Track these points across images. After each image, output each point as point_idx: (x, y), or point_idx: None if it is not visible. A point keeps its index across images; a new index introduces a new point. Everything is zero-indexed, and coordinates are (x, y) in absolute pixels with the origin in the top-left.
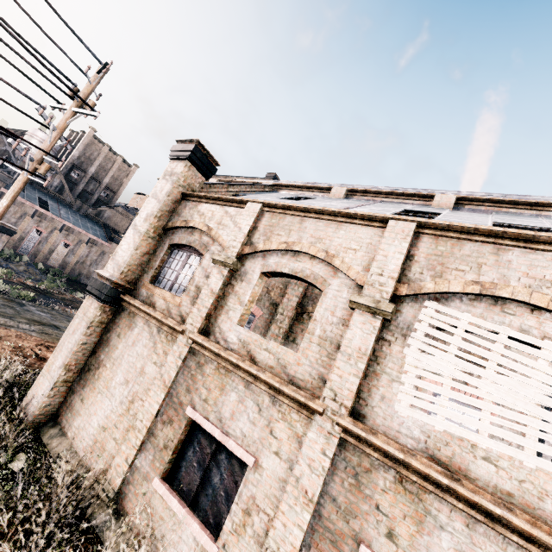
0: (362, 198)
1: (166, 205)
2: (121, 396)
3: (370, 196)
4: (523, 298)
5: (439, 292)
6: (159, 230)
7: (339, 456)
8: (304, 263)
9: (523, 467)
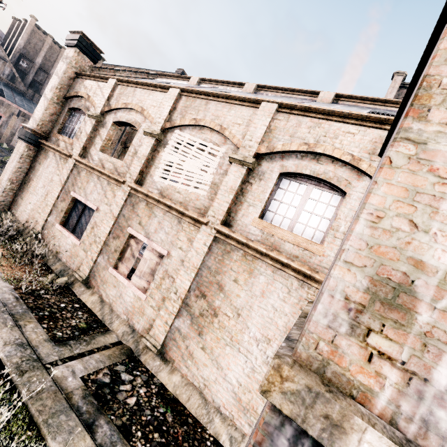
0: (208, 85)
1: (63, 81)
2: (41, 193)
3: (213, 84)
4: (207, 125)
5: (181, 125)
6: (62, 99)
7: (129, 200)
8: (133, 115)
9: (188, 192)
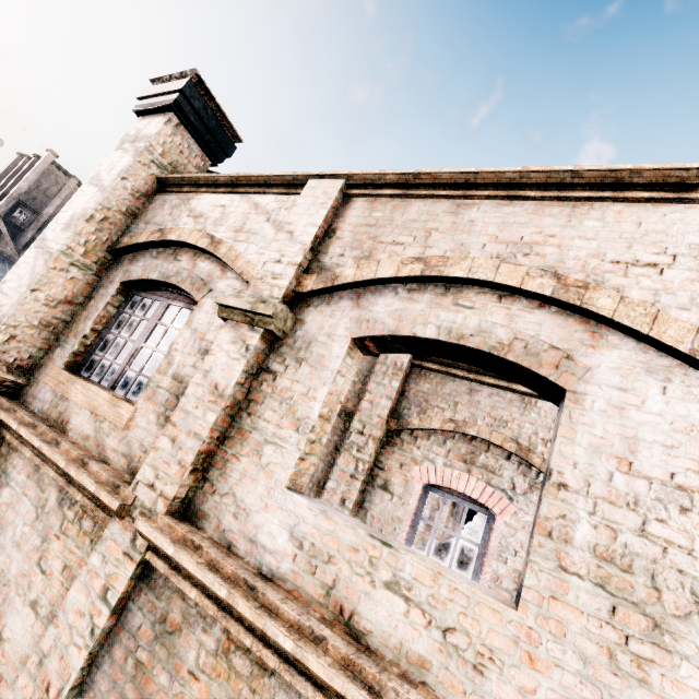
0: None
1: (117, 198)
2: None
3: None
4: None
5: None
6: (101, 252)
7: None
8: (480, 311)
9: None
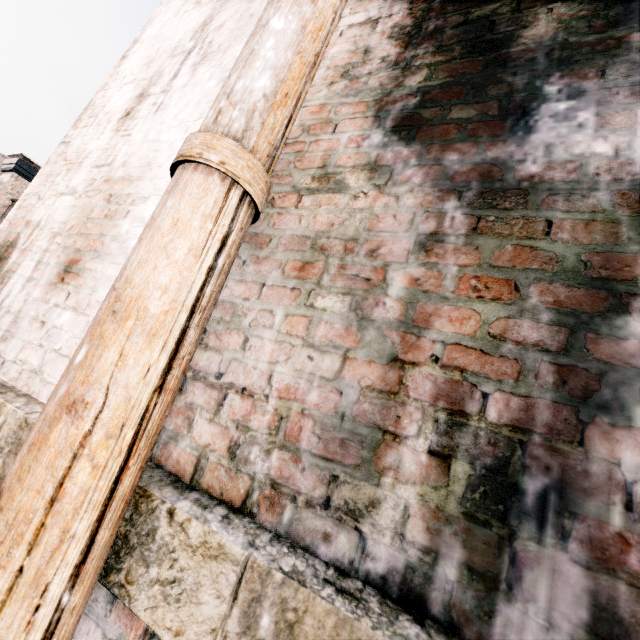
0: None
1: None
2: None
3: None
4: None
5: None
6: None
7: None
8: None
9: None
